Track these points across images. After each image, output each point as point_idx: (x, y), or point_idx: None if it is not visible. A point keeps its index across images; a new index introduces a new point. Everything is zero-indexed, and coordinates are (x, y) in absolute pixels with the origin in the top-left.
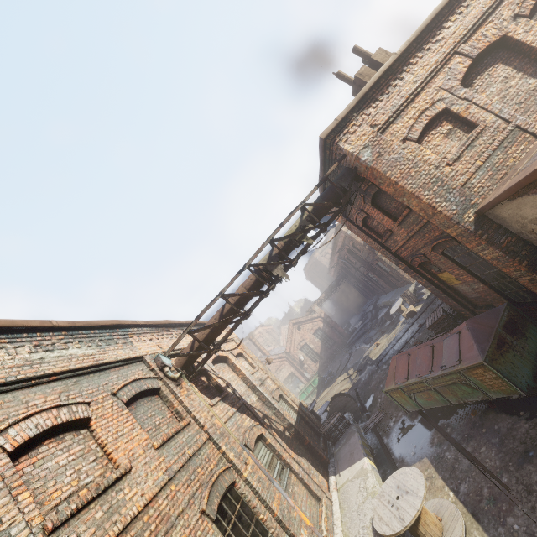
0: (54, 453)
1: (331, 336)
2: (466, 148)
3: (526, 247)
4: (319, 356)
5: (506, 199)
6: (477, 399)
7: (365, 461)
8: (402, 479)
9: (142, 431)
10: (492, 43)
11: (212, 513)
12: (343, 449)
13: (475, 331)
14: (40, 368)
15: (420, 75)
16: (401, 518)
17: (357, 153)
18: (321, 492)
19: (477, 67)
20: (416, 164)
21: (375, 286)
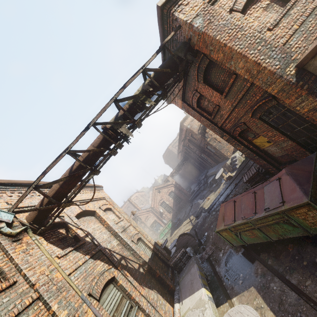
0: None
1: (179, 196)
2: (284, 16)
3: None
4: (172, 208)
5: None
6: (297, 236)
7: (203, 292)
8: None
9: None
10: None
11: None
12: (186, 278)
13: (295, 175)
14: None
15: None
16: None
17: (190, 21)
18: None
19: None
20: (242, 28)
21: (205, 163)
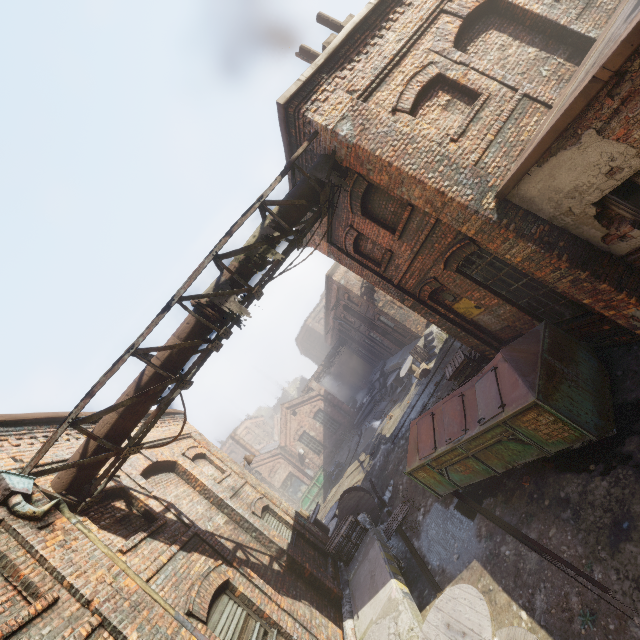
0: None
1: (336, 418)
2: (472, 121)
3: (563, 237)
4: (322, 445)
5: (536, 162)
6: (531, 459)
7: (393, 586)
8: (452, 610)
9: None
10: (481, 3)
11: None
12: (361, 570)
13: (515, 361)
14: None
15: (404, 33)
16: None
17: (332, 127)
18: None
19: (468, 33)
20: (413, 138)
21: (380, 348)
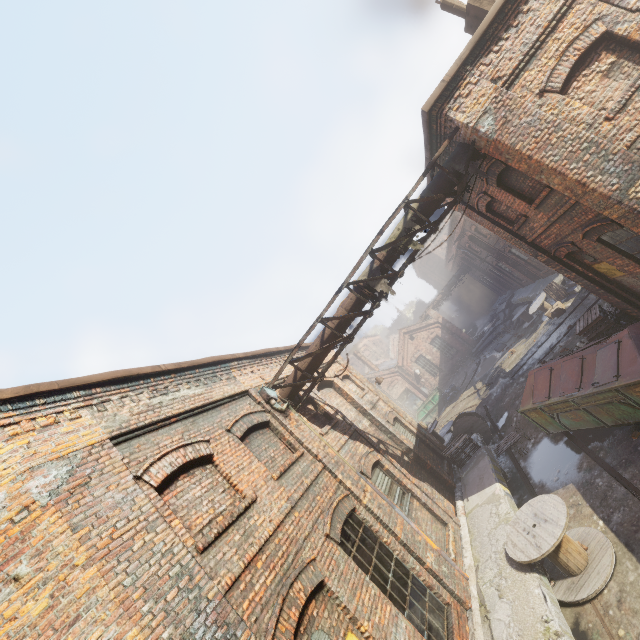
0: (190, 486)
1: (453, 345)
2: (637, 90)
3: None
4: (438, 368)
5: None
6: None
7: (497, 487)
8: (540, 507)
9: (260, 464)
10: None
11: (336, 537)
12: (471, 473)
13: None
14: (161, 412)
15: None
16: (538, 546)
17: (473, 124)
18: (447, 517)
19: None
20: (559, 125)
21: (508, 279)
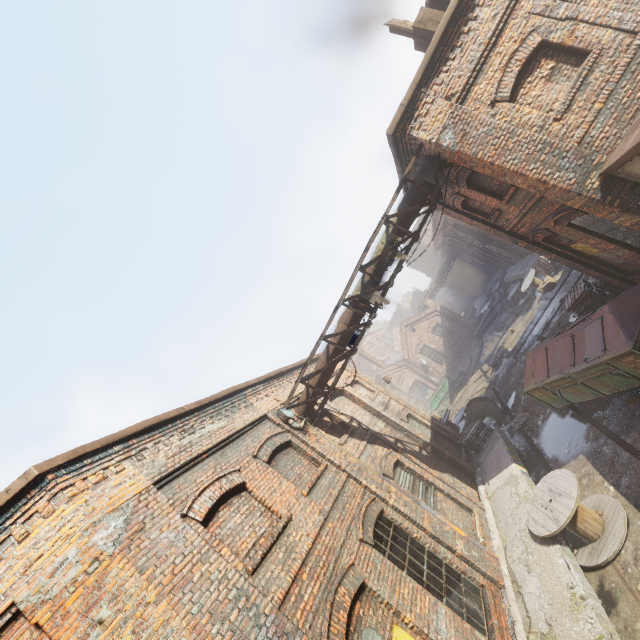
0: (230, 515)
1: (454, 330)
2: (578, 90)
3: None
4: (443, 355)
5: (635, 156)
6: (634, 387)
7: (513, 468)
8: (553, 482)
9: (289, 483)
10: None
11: (370, 540)
12: (488, 457)
13: (620, 314)
14: (193, 451)
15: (499, 4)
16: (556, 520)
17: (436, 140)
18: (472, 504)
19: None
20: (513, 132)
21: (497, 259)
